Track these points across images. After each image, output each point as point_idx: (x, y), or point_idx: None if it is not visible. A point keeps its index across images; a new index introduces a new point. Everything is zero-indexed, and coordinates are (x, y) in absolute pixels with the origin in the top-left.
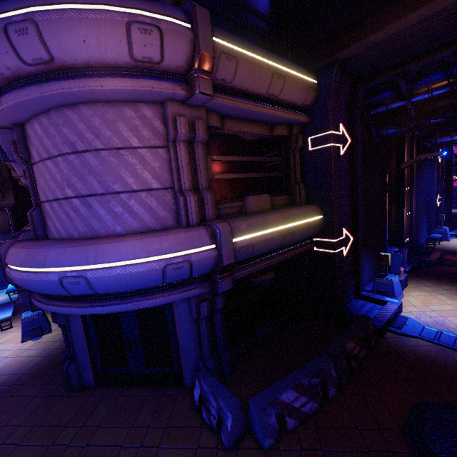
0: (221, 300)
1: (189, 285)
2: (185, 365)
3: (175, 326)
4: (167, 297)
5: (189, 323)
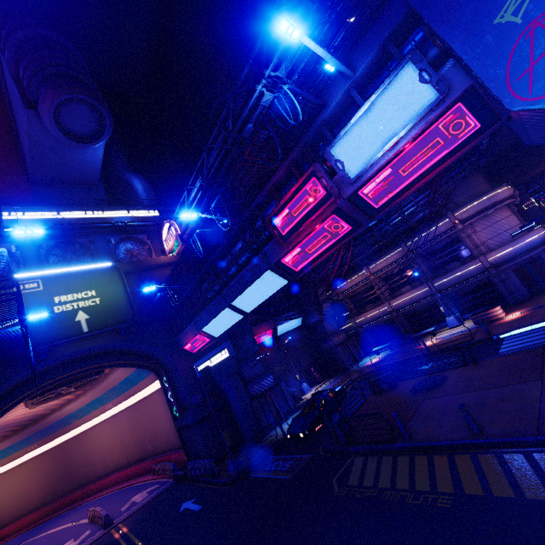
0: None
1: None
2: None
3: (544, 263)
4: None
5: None
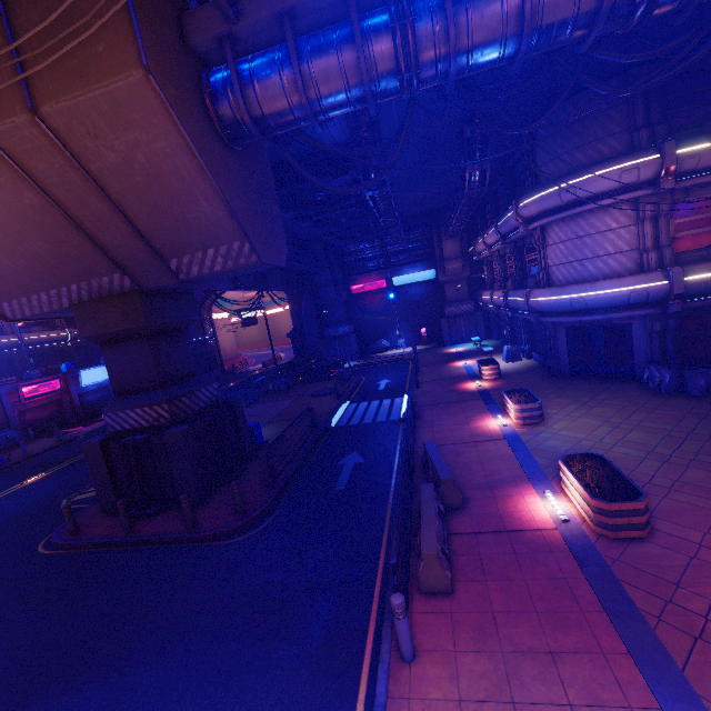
0: (672, 323)
1: (645, 308)
2: (637, 365)
3: (632, 339)
4: (629, 313)
5: (643, 336)
